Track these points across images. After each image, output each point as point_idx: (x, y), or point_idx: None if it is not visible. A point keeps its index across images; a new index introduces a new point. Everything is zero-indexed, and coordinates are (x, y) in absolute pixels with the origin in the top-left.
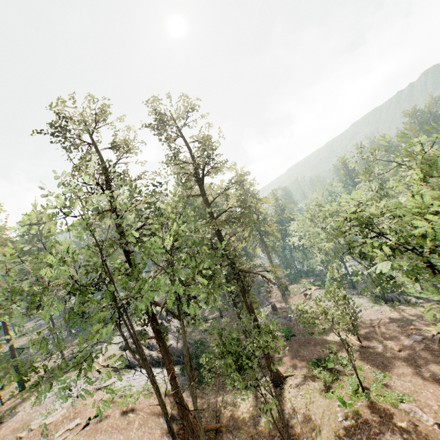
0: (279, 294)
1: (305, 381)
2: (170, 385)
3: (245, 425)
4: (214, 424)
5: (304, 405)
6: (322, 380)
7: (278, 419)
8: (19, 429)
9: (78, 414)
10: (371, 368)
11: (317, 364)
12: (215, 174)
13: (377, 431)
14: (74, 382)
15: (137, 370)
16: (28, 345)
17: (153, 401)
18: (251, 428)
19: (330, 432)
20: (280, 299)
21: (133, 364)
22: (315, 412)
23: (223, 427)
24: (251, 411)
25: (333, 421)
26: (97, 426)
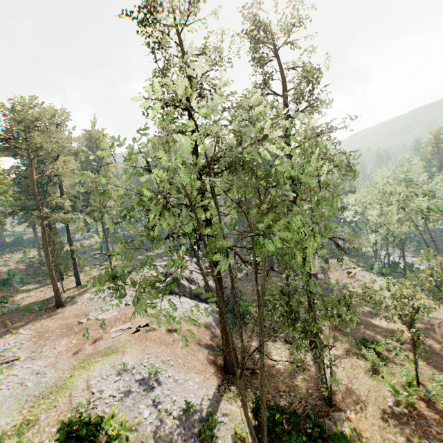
0: (317, 265)
1: (347, 355)
2: (207, 318)
3: (280, 375)
4: (252, 366)
5: (346, 377)
6: (369, 361)
7: (316, 381)
8: (79, 316)
9: (128, 319)
10: (425, 365)
11: (363, 343)
12: (311, 113)
13: (438, 431)
14: (152, 299)
15: (177, 297)
16: (80, 250)
17: (194, 328)
18: (286, 380)
19: (377, 412)
20: (318, 270)
21: (174, 291)
22: (359, 388)
23: (257, 370)
24: (287, 365)
25: (380, 403)
26: (146, 335)
